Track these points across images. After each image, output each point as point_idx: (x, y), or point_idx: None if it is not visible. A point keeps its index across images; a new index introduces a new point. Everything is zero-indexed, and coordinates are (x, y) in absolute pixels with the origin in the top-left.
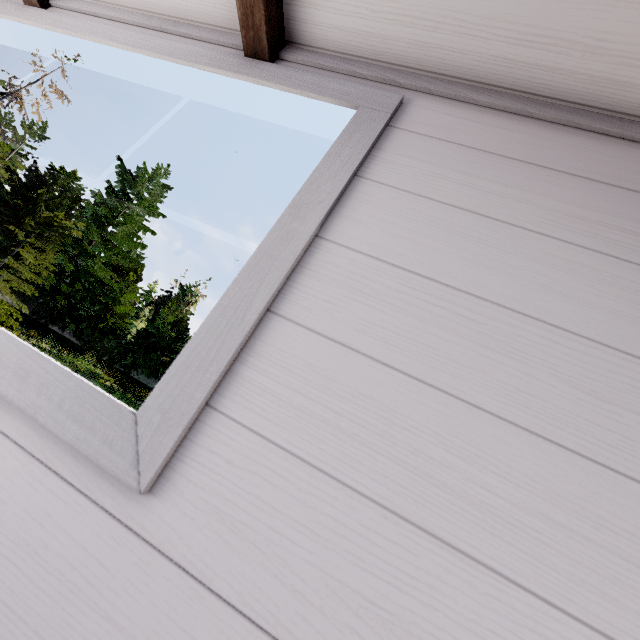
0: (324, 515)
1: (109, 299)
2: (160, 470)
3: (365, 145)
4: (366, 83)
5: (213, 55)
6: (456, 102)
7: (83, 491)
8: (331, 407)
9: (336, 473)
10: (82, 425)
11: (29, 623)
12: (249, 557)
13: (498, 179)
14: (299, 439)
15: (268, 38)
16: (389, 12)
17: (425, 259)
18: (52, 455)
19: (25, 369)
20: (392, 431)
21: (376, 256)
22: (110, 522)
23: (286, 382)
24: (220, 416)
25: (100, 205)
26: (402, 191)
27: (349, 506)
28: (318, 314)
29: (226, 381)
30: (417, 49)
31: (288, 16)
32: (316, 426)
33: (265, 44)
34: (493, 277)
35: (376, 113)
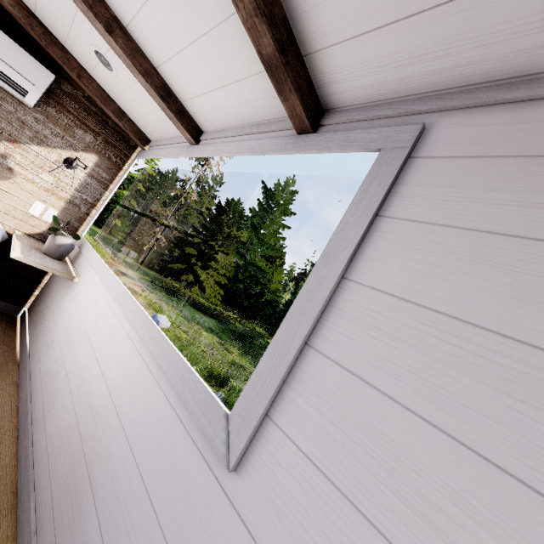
0: (340, 530)
1: (265, 280)
2: (240, 457)
3: (384, 186)
4: (390, 121)
5: (277, 142)
6: (486, 108)
7: (206, 459)
8: (348, 434)
9: (350, 495)
10: (205, 417)
11: (183, 533)
12: (287, 542)
13: (540, 187)
14: (324, 457)
15: (308, 119)
16: (397, 61)
17: (442, 293)
18: (194, 432)
19: (184, 377)
20: (401, 470)
21: (392, 293)
22: (217, 484)
23: (316, 406)
24: (274, 425)
25: (255, 217)
26: (420, 223)
27: (360, 530)
28: (341, 348)
29: (278, 399)
30: (433, 76)
31: (321, 95)
32: (336, 449)
33: (307, 123)
34: (526, 311)
35: (395, 151)
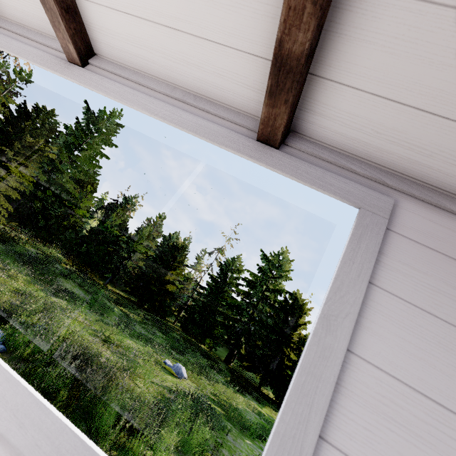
0: None
1: (72, 204)
2: None
3: (373, 253)
4: (358, 178)
5: (231, 136)
6: (435, 208)
7: None
8: None
9: None
10: None
11: None
12: None
13: None
14: None
15: (282, 135)
16: (391, 136)
17: (441, 386)
18: None
19: None
20: None
21: (399, 378)
22: None
23: None
24: None
25: (70, 135)
26: (408, 303)
27: None
28: (360, 443)
29: None
30: (407, 162)
31: (298, 116)
32: None
33: (278, 138)
34: None
35: (376, 217)
